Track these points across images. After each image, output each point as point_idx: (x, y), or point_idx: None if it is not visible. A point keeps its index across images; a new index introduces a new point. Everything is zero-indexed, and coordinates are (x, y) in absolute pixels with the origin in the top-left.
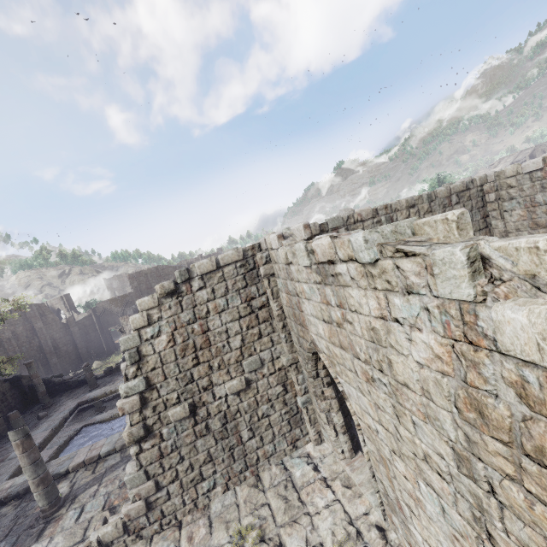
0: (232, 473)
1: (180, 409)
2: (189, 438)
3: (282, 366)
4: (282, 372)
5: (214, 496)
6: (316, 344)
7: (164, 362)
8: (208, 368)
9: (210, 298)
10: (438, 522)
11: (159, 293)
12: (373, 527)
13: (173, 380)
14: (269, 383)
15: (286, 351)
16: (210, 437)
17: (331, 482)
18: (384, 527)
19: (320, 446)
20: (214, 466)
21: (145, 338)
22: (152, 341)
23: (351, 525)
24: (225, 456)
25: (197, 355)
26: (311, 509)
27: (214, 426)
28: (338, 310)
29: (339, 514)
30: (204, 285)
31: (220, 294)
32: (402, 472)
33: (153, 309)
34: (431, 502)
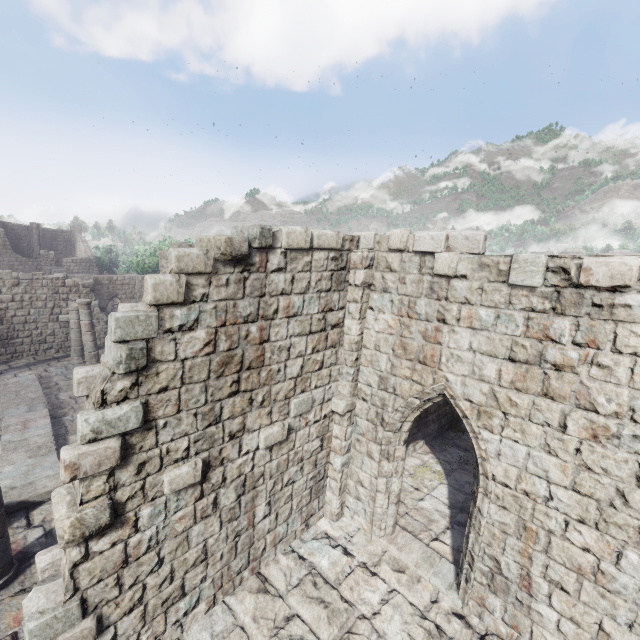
0: (227, 575)
1: (188, 470)
2: (183, 522)
3: (329, 412)
4: (326, 420)
5: (191, 621)
6: (452, 388)
7: (186, 380)
8: (248, 402)
9: (286, 290)
10: (634, 595)
11: (221, 251)
12: (452, 616)
13: (189, 416)
14: (309, 434)
15: (347, 393)
16: (215, 518)
17: (376, 568)
18: (463, 613)
19: (339, 522)
20: (207, 568)
21: (168, 327)
22: (179, 335)
23: (426, 619)
24: (226, 550)
25: (240, 377)
26: (367, 610)
27: (225, 499)
28: (577, 349)
29: (406, 609)
30: (285, 267)
31: (299, 288)
32: (581, 543)
33: (198, 277)
34: (638, 574)
